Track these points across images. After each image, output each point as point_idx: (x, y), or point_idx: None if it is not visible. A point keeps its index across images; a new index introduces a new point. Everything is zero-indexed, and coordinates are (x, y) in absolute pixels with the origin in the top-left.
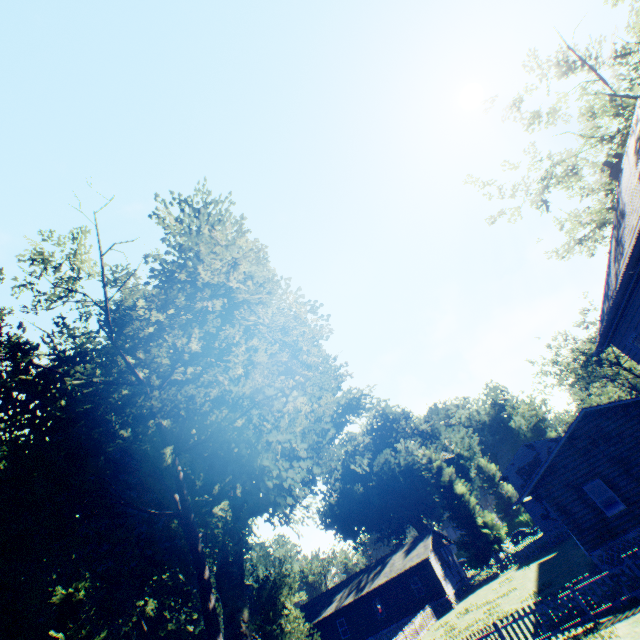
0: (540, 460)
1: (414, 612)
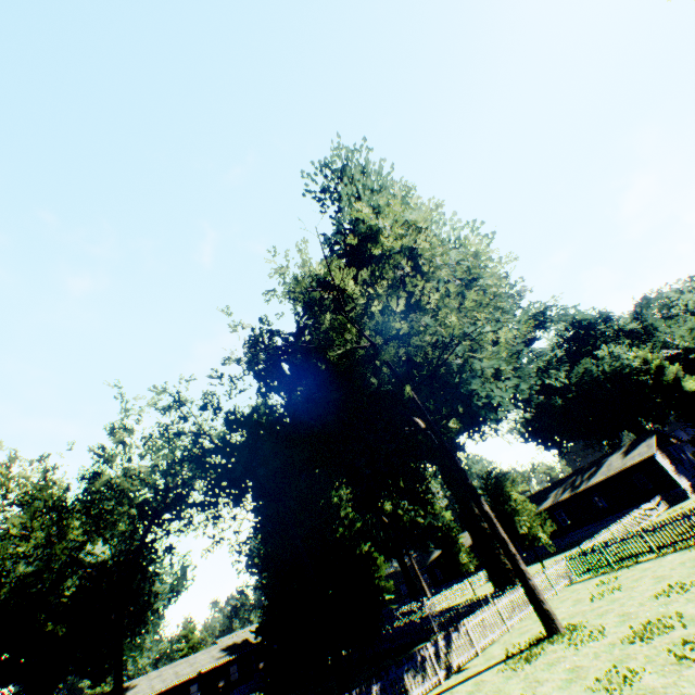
0: None
1: (640, 503)
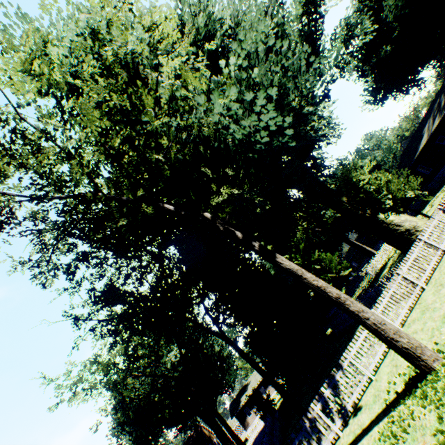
0: None
1: None
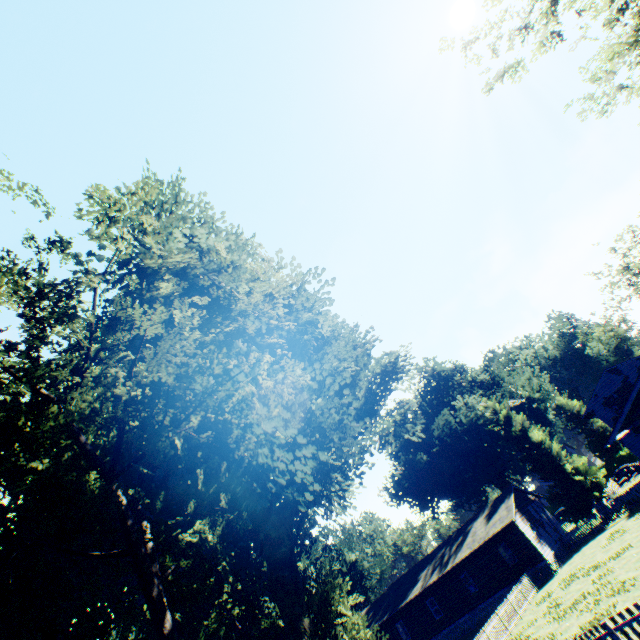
0: (631, 384)
1: (510, 583)
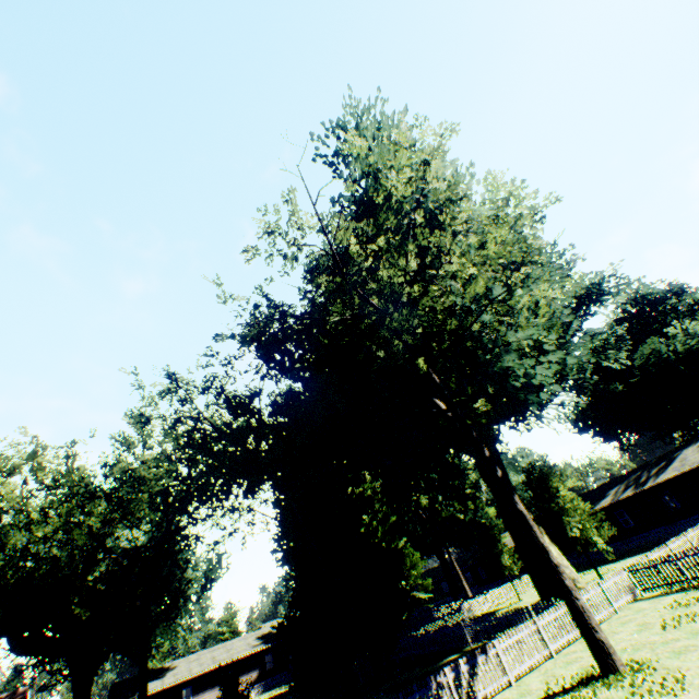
0: None
1: None
